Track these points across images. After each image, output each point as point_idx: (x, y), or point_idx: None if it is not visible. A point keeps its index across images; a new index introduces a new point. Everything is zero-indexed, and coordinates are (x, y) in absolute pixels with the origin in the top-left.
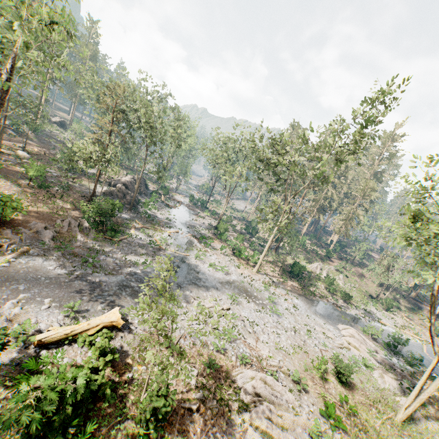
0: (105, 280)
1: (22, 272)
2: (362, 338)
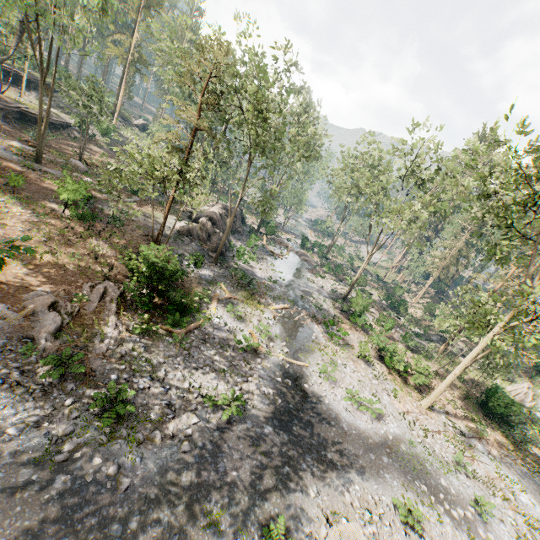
0: (132, 467)
1: None
2: None
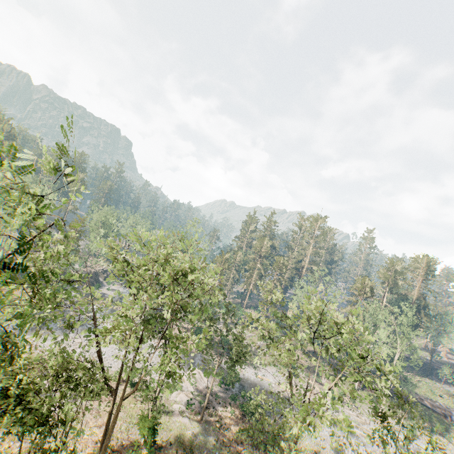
0: None
1: None
2: (201, 377)
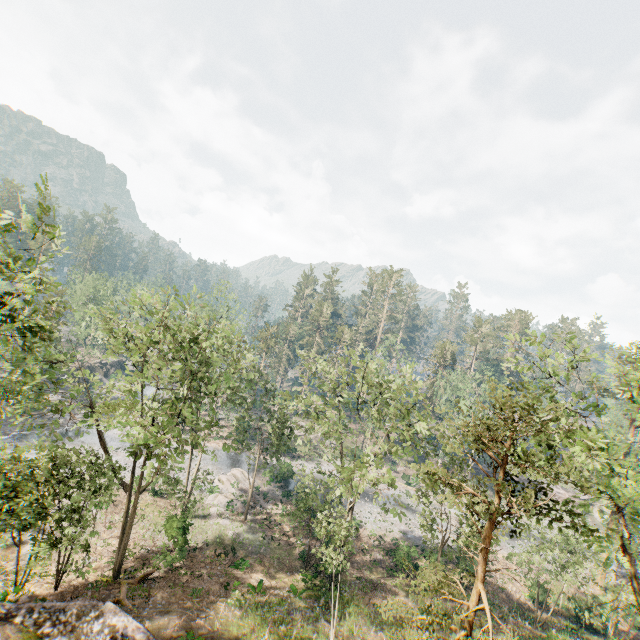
0: None
1: None
2: (245, 477)
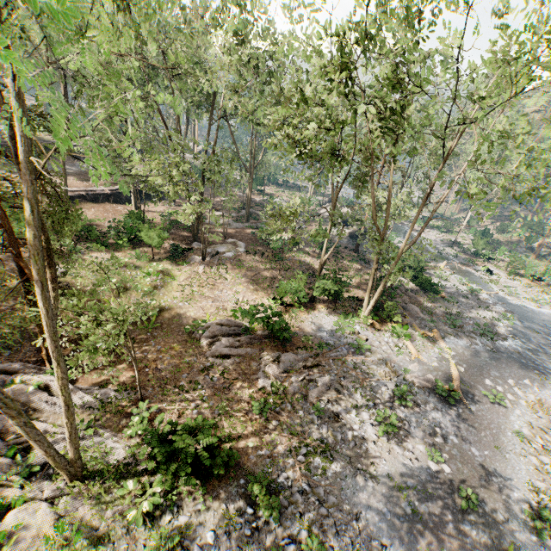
0: (513, 348)
1: (470, 358)
2: None
